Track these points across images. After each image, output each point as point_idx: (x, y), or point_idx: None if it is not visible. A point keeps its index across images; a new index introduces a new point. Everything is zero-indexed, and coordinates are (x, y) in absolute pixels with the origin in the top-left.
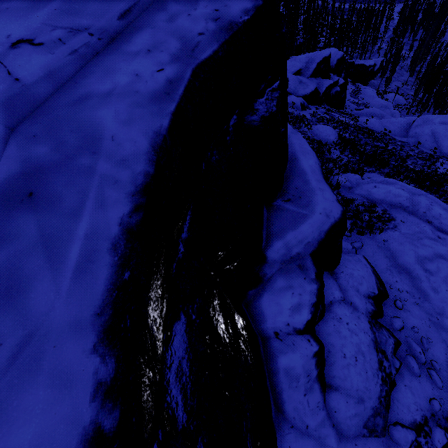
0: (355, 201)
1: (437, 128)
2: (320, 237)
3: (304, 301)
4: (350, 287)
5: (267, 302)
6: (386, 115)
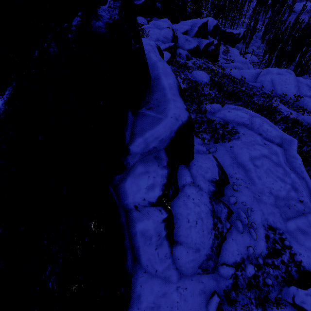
0: (215, 121)
1: (275, 77)
2: (172, 135)
3: (156, 182)
4: (198, 175)
5: (129, 183)
6: (244, 68)
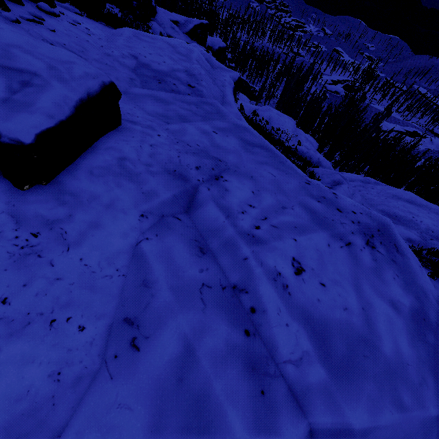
0: None
1: (273, 114)
2: None
3: None
4: None
5: None
6: None
